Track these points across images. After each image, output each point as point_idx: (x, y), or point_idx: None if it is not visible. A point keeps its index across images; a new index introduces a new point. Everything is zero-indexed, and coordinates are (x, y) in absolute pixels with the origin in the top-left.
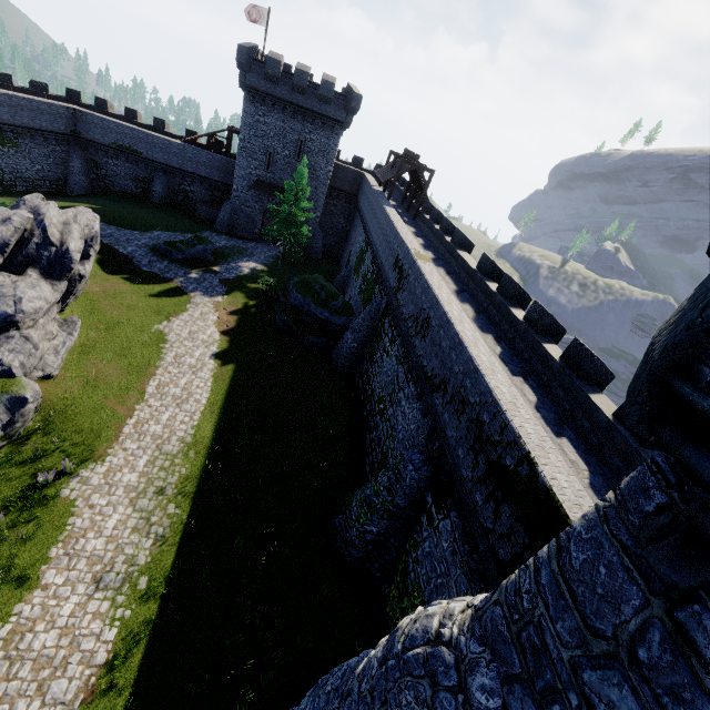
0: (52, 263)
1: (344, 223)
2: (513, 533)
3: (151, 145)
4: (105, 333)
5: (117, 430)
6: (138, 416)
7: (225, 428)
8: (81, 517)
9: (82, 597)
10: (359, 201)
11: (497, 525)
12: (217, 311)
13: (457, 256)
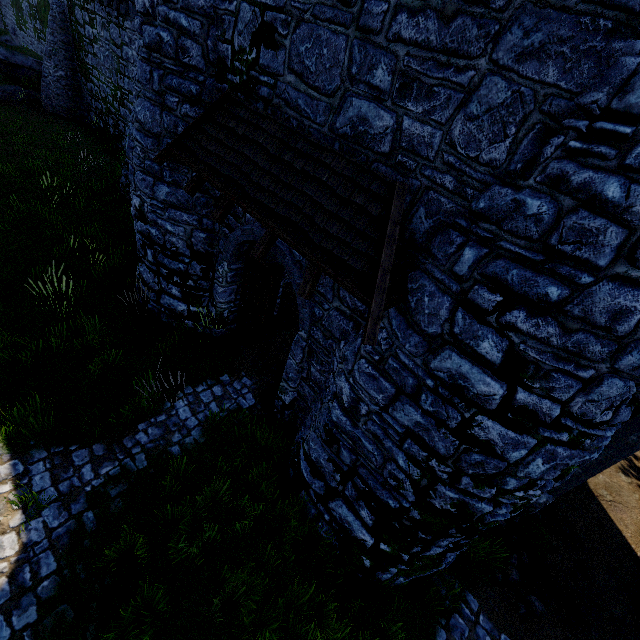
0: None
1: None
2: None
3: None
4: None
5: None
6: None
7: None
8: None
9: None
10: None
11: None
12: None
13: None
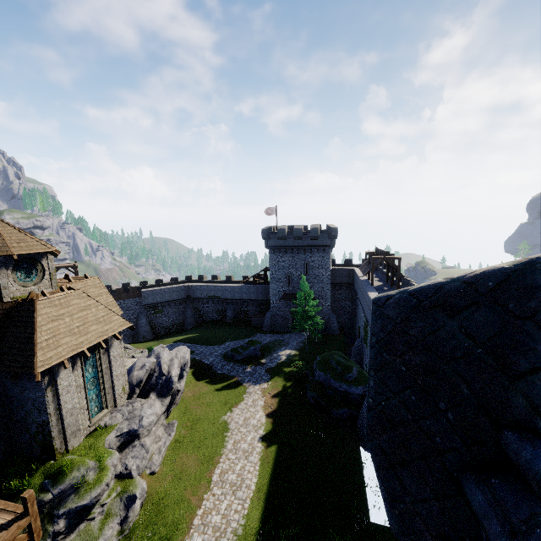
0: (163, 386)
1: (350, 304)
2: None
3: (224, 291)
4: (191, 429)
5: (189, 522)
6: (204, 506)
7: (269, 517)
8: None
9: None
10: (355, 287)
11: None
12: (264, 396)
13: None
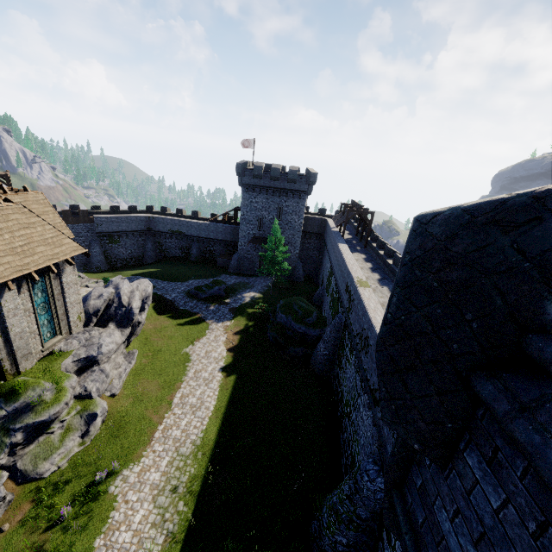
0: (123, 317)
1: (317, 254)
2: None
3: (190, 227)
4: (152, 358)
5: (150, 435)
6: (165, 423)
7: (226, 431)
8: (119, 511)
9: None
10: (325, 238)
11: None
12: (226, 333)
13: None
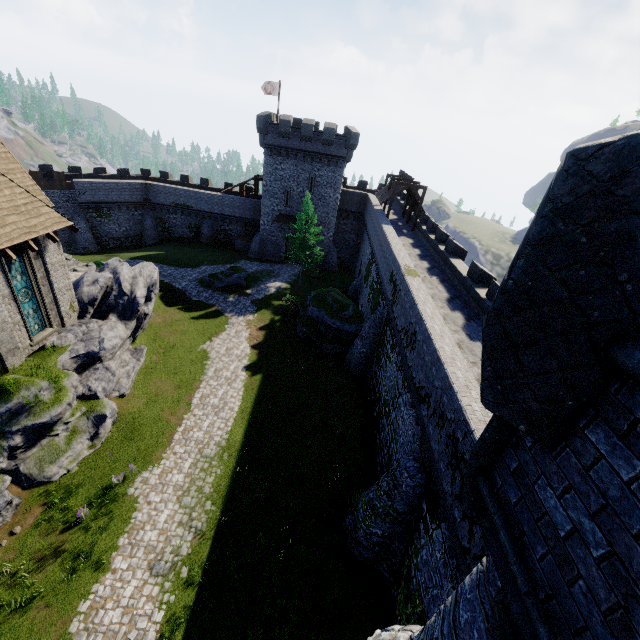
0: (125, 308)
1: (355, 238)
2: (484, 555)
3: (199, 200)
4: (164, 356)
5: (169, 437)
6: (185, 424)
7: (253, 432)
8: (141, 512)
9: (140, 581)
10: (365, 219)
11: (471, 545)
12: (249, 328)
13: (450, 264)
